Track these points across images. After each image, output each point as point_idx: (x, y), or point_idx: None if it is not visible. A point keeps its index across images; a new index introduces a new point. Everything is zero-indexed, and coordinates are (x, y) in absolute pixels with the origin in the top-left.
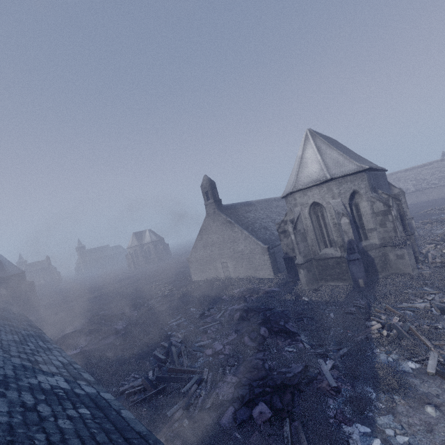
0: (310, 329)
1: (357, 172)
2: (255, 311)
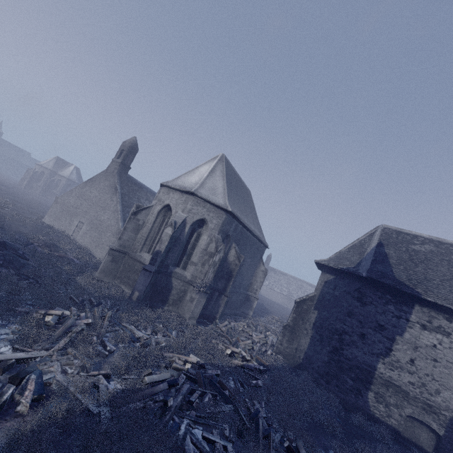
0: (2, 279)
1: (219, 206)
2: (4, 248)
